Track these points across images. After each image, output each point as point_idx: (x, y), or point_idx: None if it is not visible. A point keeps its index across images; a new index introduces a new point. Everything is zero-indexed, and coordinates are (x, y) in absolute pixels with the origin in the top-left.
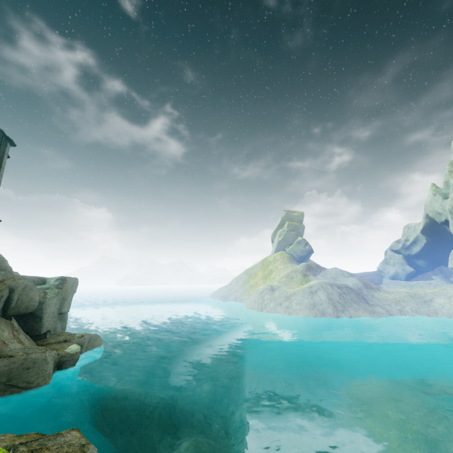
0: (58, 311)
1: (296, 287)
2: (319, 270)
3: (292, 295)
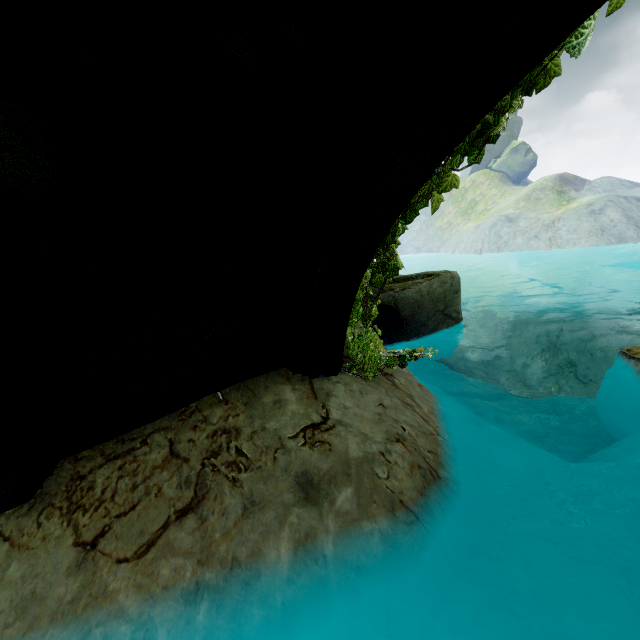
0: None
1: (555, 210)
2: (581, 183)
3: (556, 221)
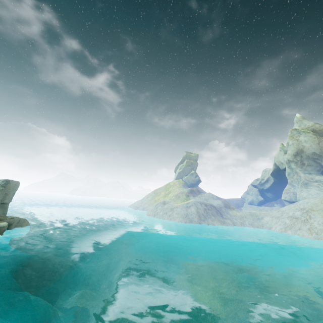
0: (1, 201)
1: (180, 203)
2: (198, 193)
3: (175, 208)
